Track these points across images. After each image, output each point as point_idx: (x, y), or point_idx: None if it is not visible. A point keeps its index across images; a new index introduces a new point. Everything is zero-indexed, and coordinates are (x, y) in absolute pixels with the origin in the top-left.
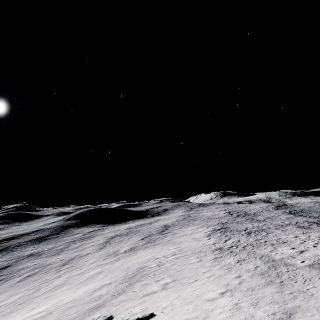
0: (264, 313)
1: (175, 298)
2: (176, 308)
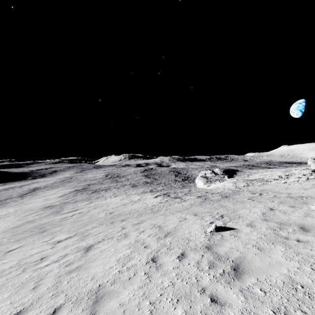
0: None
1: None
2: None
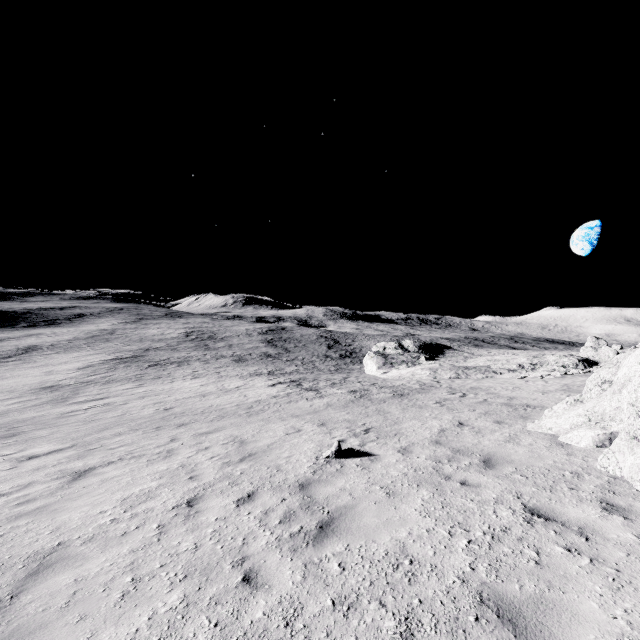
0: None
1: None
2: None
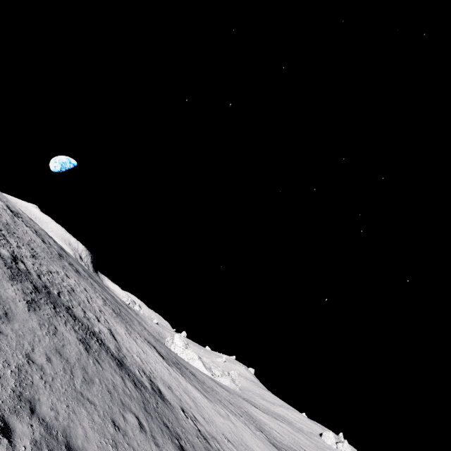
0: None
1: None
2: None
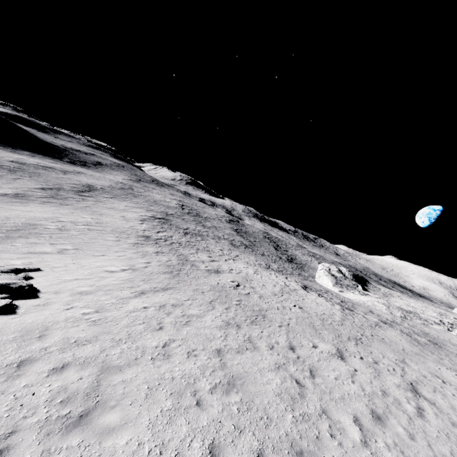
0: (149, 286)
1: (72, 263)
2: (70, 270)
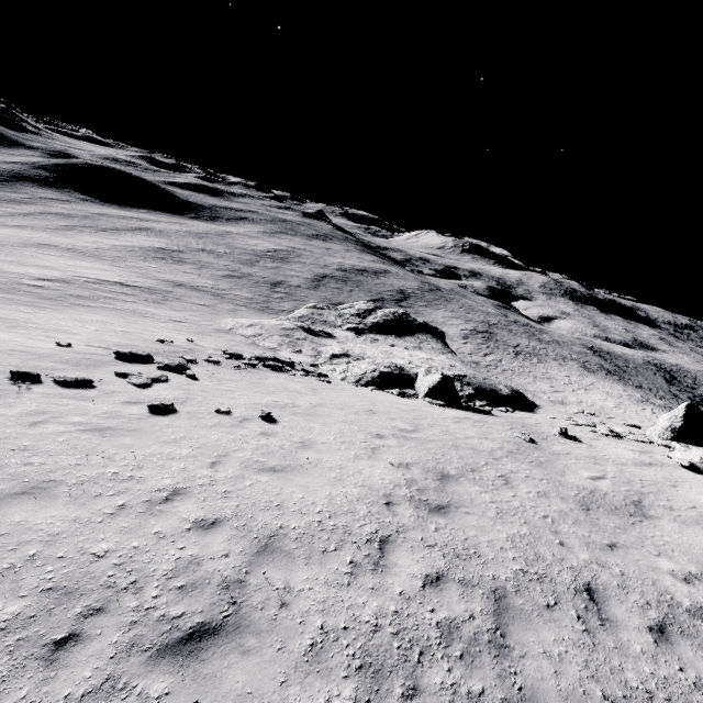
0: None
1: None
2: None
